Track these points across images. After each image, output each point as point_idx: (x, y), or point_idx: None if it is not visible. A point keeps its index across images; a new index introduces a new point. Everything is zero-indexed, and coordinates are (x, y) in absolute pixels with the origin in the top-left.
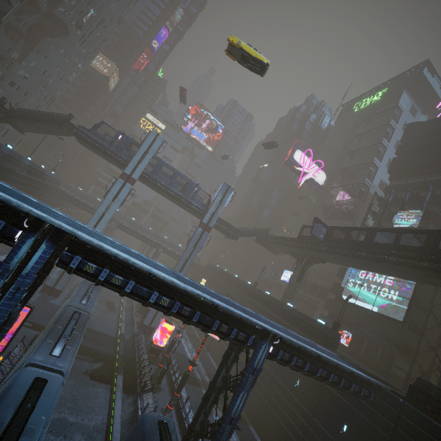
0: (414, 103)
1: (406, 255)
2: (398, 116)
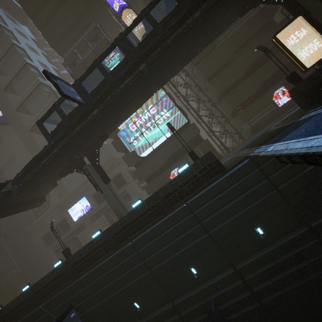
0: (3, 10)
1: (180, 18)
2: (2, 21)
